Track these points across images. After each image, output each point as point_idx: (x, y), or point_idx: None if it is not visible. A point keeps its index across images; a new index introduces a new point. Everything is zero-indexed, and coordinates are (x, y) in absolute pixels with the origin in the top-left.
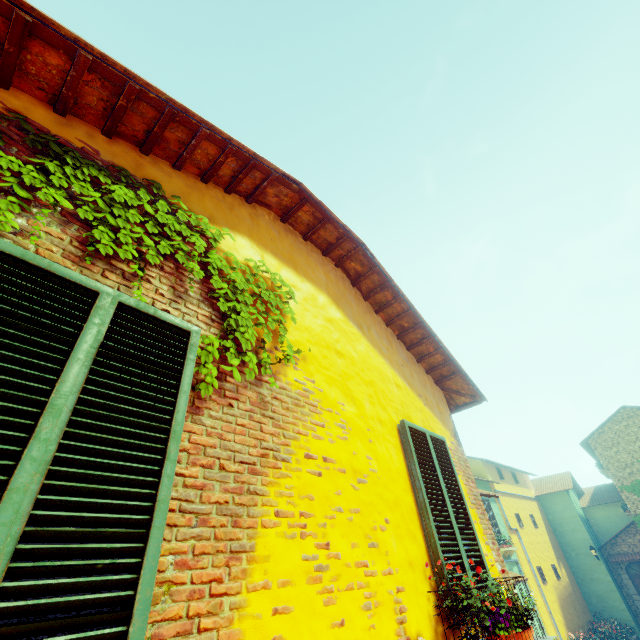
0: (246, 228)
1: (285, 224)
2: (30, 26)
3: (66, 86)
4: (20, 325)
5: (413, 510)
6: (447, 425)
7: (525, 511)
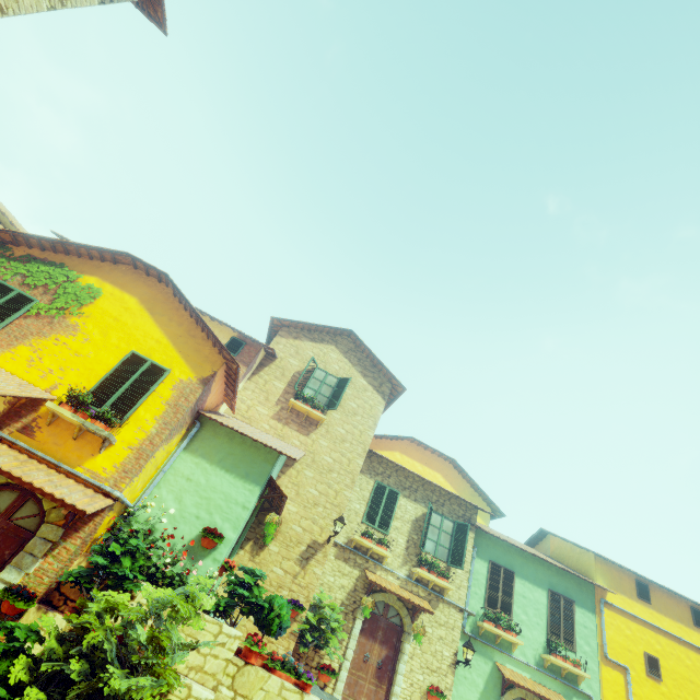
0: (102, 274)
1: (138, 270)
2: (26, 237)
3: (39, 245)
4: None
5: (101, 376)
6: (198, 372)
7: (693, 671)
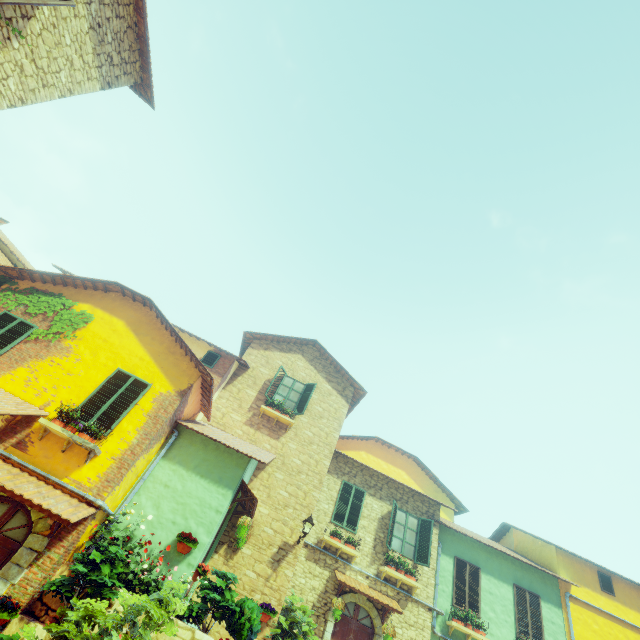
0: (94, 301)
1: (125, 297)
2: (30, 272)
3: (41, 279)
4: (1, 323)
5: (90, 393)
6: (177, 385)
7: None
